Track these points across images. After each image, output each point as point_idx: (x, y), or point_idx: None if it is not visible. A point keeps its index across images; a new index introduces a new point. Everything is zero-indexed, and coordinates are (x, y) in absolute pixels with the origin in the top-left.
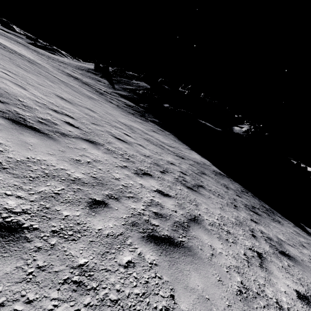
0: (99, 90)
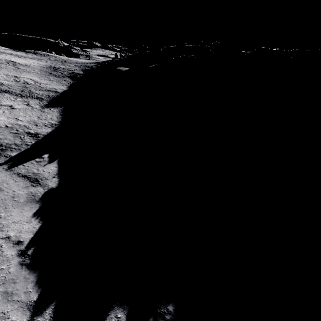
0: (62, 70)
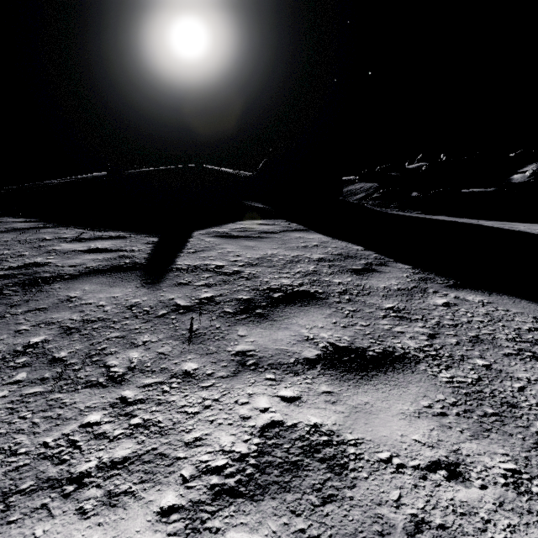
0: None
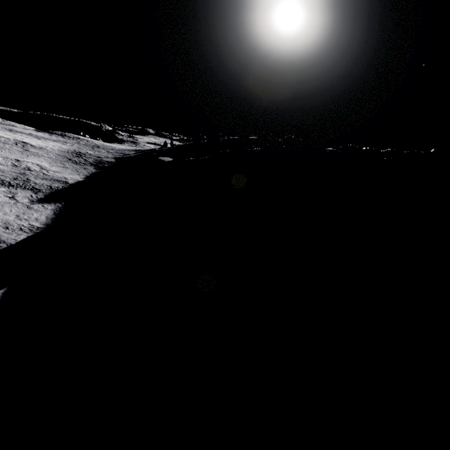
0: (87, 156)
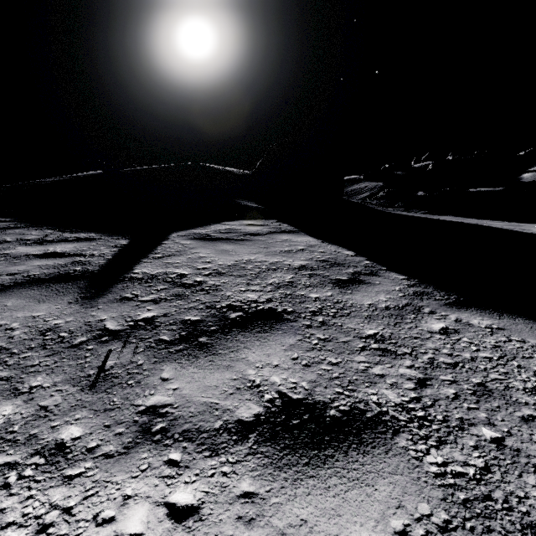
0: None
